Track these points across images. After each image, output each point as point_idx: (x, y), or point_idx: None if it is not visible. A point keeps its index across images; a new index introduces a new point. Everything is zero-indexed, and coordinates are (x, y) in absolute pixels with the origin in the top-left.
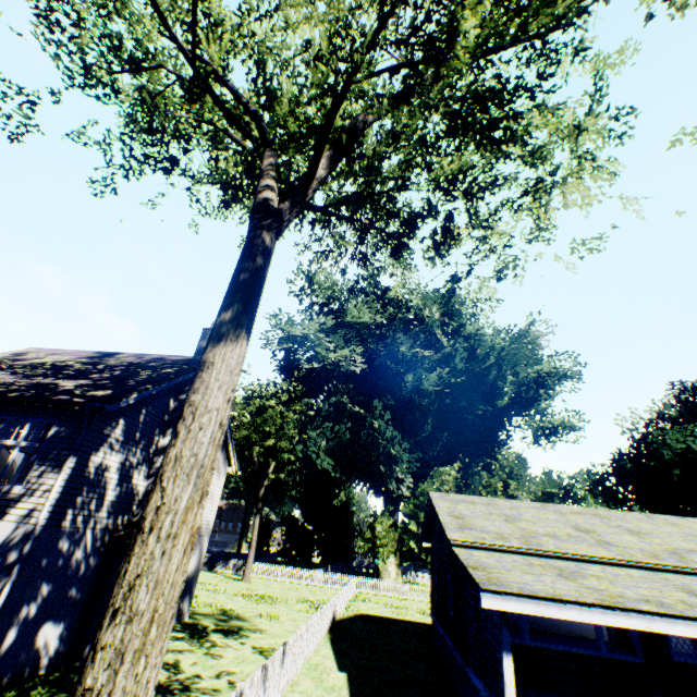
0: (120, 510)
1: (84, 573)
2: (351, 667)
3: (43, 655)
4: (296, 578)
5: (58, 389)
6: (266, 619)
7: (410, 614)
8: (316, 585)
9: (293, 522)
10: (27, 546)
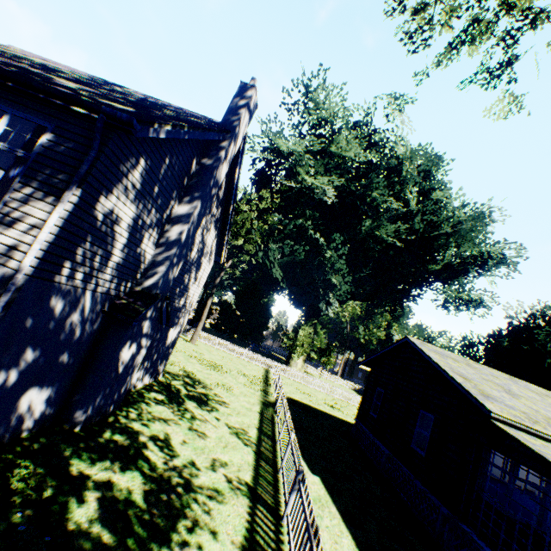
0: (124, 275)
1: (78, 338)
2: (318, 468)
3: (25, 419)
4: (229, 350)
5: (52, 80)
6: (223, 390)
7: (321, 405)
8: (243, 359)
9: (228, 307)
10: (3, 299)
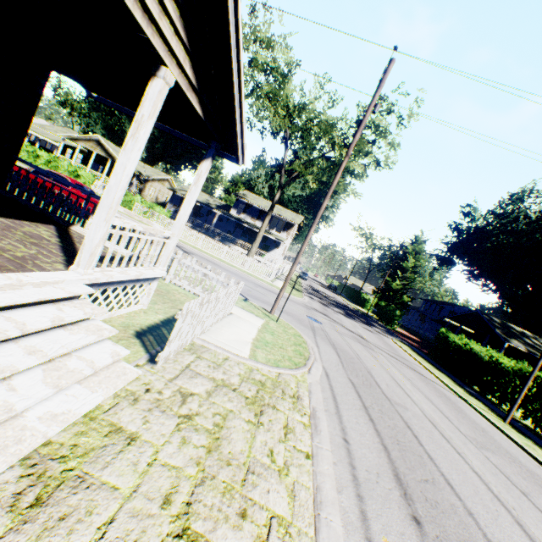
0: None
1: None
2: None
3: None
4: None
5: None
6: None
7: None
8: None
9: None
10: None
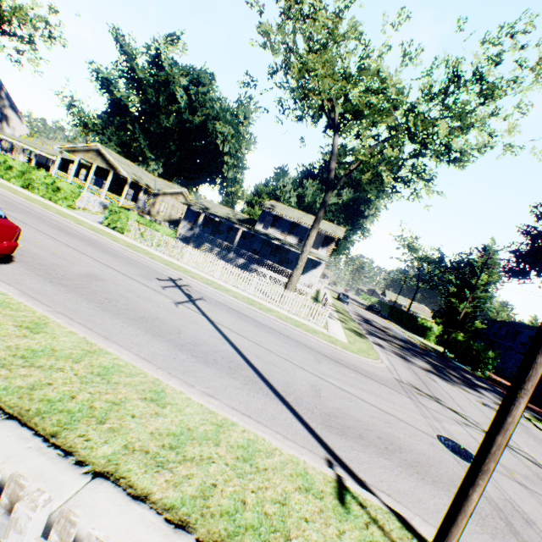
0: None
1: None
2: None
3: None
4: None
5: None
6: None
7: None
8: None
9: None
10: None
